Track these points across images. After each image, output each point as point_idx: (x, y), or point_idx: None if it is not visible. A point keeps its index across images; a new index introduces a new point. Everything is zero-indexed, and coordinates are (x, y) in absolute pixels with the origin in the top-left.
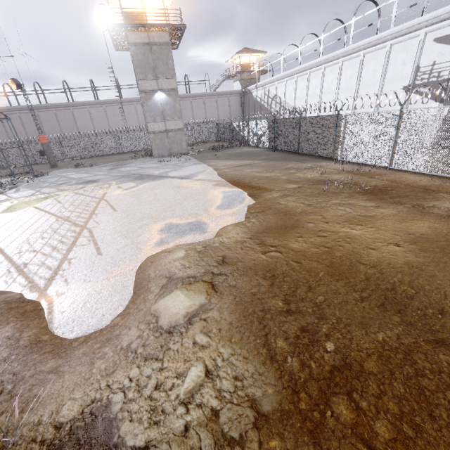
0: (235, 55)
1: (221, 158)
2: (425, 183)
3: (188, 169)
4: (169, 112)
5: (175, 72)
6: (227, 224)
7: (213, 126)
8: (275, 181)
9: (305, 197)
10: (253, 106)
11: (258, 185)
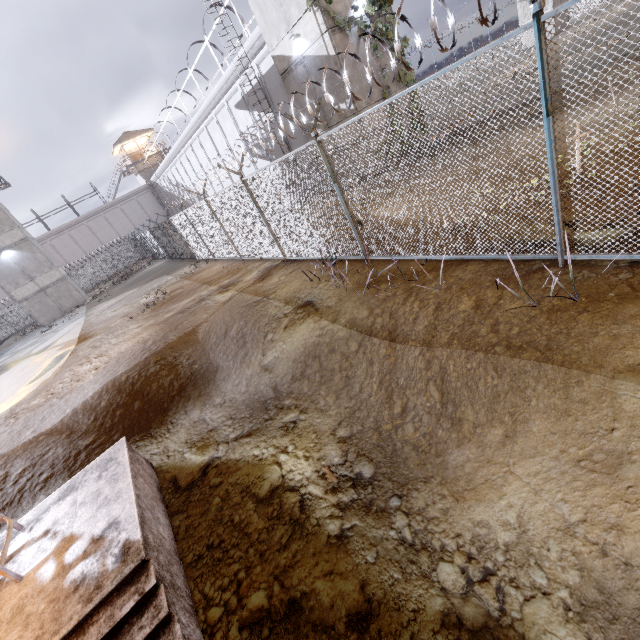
0: (115, 148)
1: (110, 297)
2: (214, 272)
3: (59, 334)
4: (32, 267)
5: (12, 220)
6: (16, 401)
7: (127, 245)
8: (113, 320)
9: (105, 336)
10: (168, 199)
11: (94, 332)
